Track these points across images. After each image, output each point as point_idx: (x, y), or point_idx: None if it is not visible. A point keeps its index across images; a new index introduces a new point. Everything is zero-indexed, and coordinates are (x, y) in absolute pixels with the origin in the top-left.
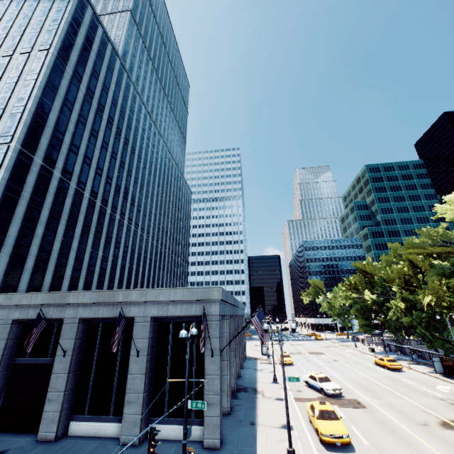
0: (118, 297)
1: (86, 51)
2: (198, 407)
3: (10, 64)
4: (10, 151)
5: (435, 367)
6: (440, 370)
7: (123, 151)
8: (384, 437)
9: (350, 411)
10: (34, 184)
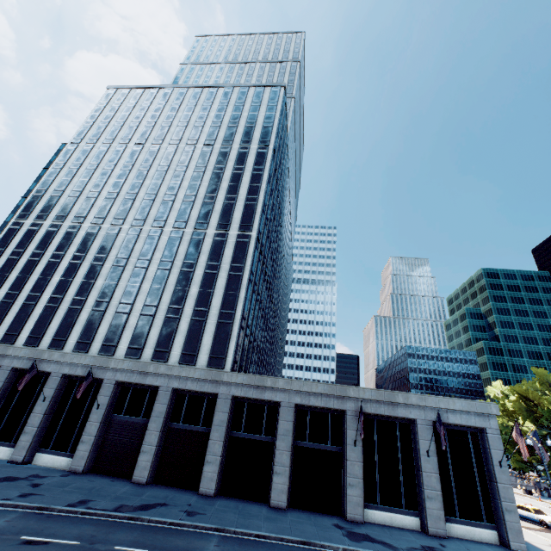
0: (398, 398)
1: (280, 143)
2: None
3: (231, 153)
4: (252, 240)
5: None
6: None
7: (279, 233)
8: None
9: None
10: (255, 269)
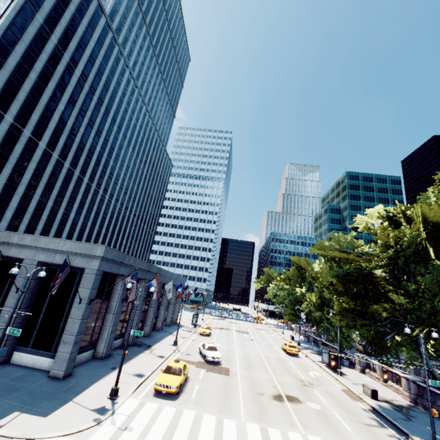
0: (14, 239)
1: (64, 2)
2: (14, 333)
3: None
4: None
5: (323, 357)
6: (326, 361)
7: (95, 110)
8: (214, 396)
9: (211, 375)
10: None
